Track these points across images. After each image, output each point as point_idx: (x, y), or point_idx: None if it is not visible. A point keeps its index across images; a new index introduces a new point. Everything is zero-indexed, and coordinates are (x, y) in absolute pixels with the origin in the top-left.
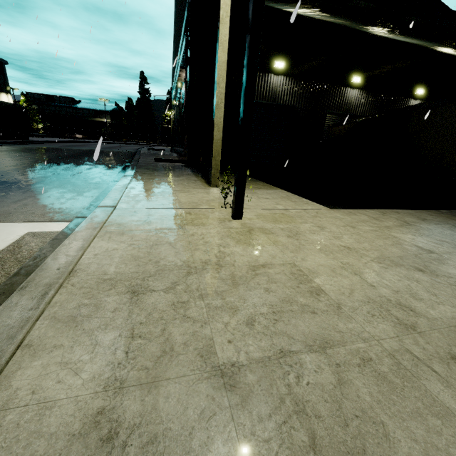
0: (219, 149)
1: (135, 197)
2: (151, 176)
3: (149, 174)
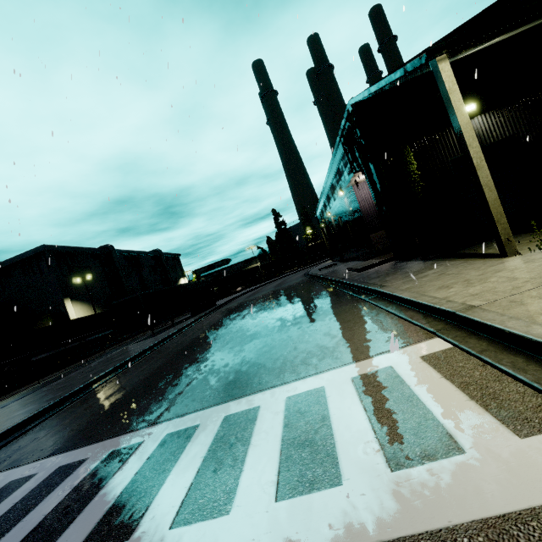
0: (499, 210)
1: (458, 294)
2: (402, 279)
3: (393, 279)
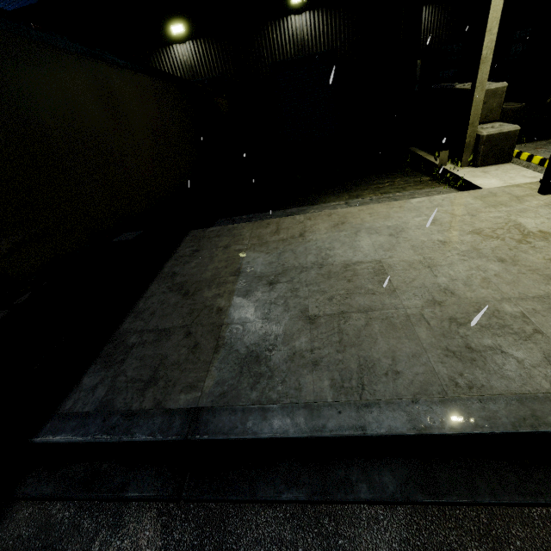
0: None
1: None
2: None
3: None
